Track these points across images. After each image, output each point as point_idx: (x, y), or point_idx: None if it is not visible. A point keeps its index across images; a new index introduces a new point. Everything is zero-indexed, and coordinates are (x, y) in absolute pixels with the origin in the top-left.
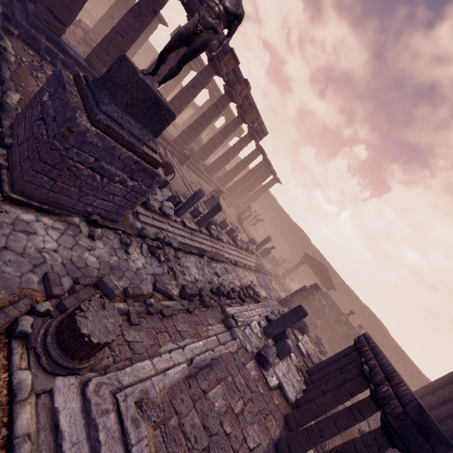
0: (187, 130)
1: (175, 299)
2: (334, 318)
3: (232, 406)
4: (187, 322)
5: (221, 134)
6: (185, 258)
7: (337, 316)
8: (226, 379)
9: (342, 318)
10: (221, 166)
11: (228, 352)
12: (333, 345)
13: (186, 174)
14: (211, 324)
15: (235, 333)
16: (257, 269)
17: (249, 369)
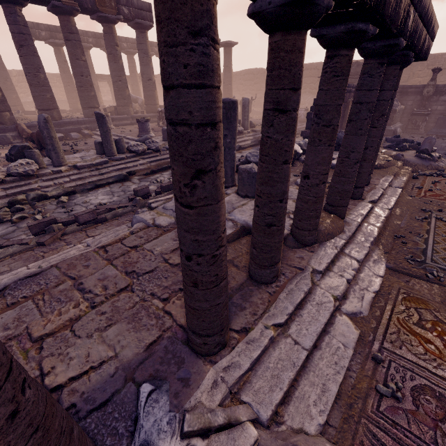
0: (79, 95)
1: (5, 245)
2: (418, 104)
3: (34, 329)
4: (25, 258)
5: (111, 62)
6: (86, 196)
7: (420, 98)
8: (50, 290)
9: (427, 90)
10: (152, 93)
11: (91, 250)
12: (441, 132)
13: (114, 131)
14: (95, 235)
15: (135, 219)
16: (256, 141)
17: (152, 246)
